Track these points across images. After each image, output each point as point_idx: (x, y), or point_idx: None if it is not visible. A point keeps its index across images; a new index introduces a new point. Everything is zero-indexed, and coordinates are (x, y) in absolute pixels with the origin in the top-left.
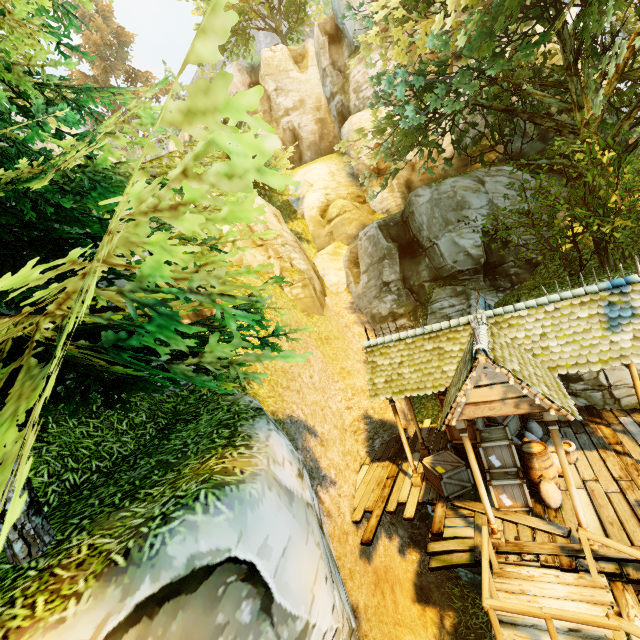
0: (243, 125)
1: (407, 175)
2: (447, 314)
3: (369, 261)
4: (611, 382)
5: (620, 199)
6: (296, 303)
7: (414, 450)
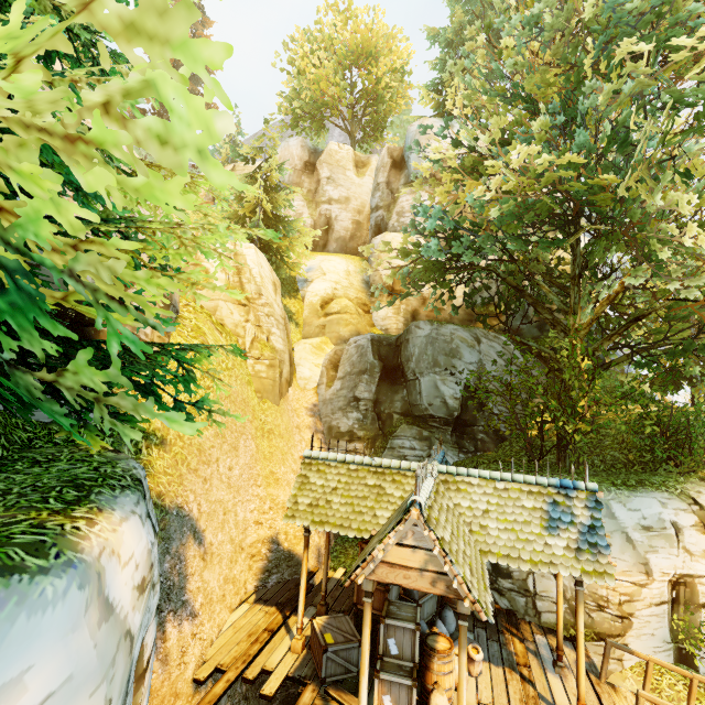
0: (283, 191)
1: (416, 306)
2: (405, 455)
3: (349, 369)
4: (537, 590)
5: (587, 406)
6: (254, 380)
7: (312, 602)
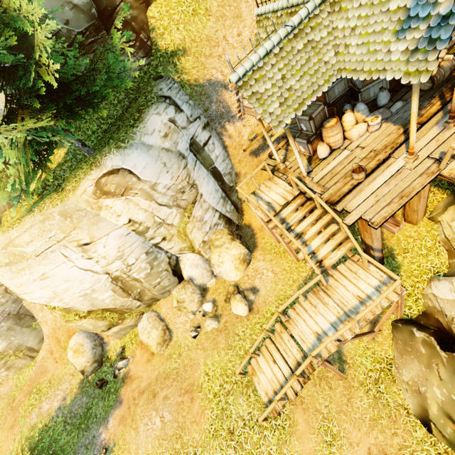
0: None
1: None
2: None
3: None
4: None
5: None
6: None
7: None
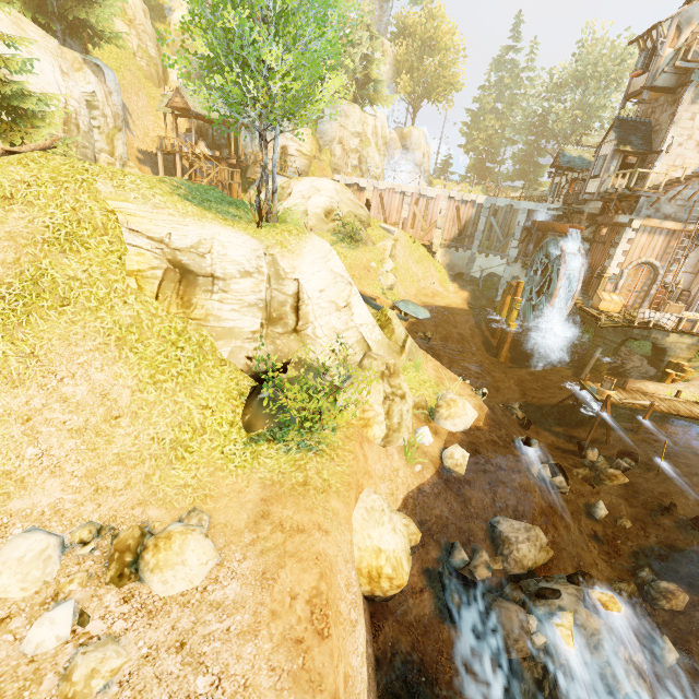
0: None
1: None
2: None
3: (195, 76)
4: (248, 153)
5: None
6: (142, 70)
7: None
